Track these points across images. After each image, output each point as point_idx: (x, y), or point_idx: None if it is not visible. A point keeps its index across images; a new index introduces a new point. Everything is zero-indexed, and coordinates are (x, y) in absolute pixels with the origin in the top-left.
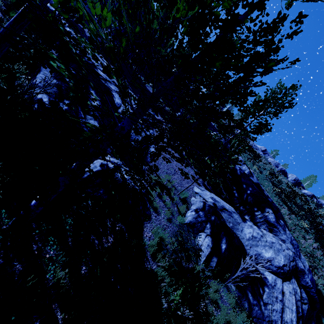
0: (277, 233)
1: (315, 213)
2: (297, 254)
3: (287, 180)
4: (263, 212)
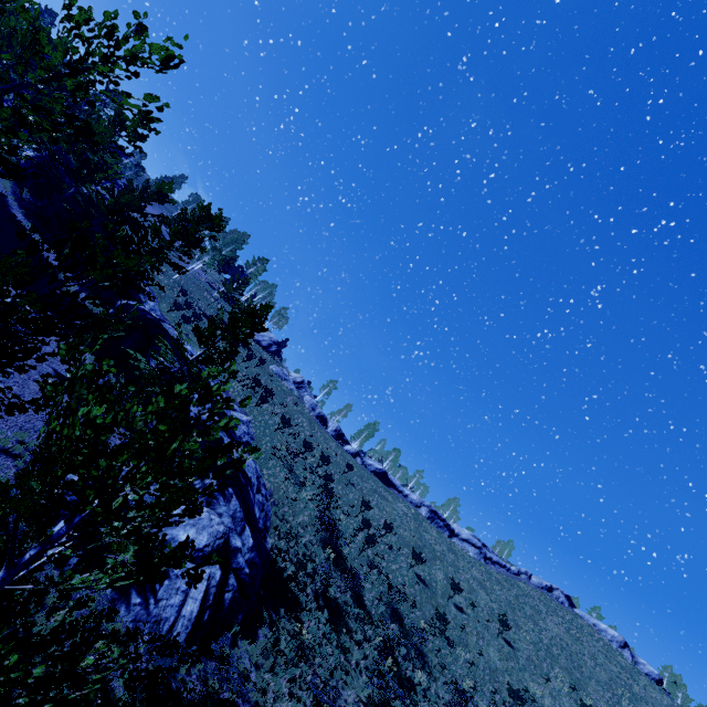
0: (216, 505)
1: (329, 477)
2: (236, 530)
3: (325, 431)
4: (204, 480)
